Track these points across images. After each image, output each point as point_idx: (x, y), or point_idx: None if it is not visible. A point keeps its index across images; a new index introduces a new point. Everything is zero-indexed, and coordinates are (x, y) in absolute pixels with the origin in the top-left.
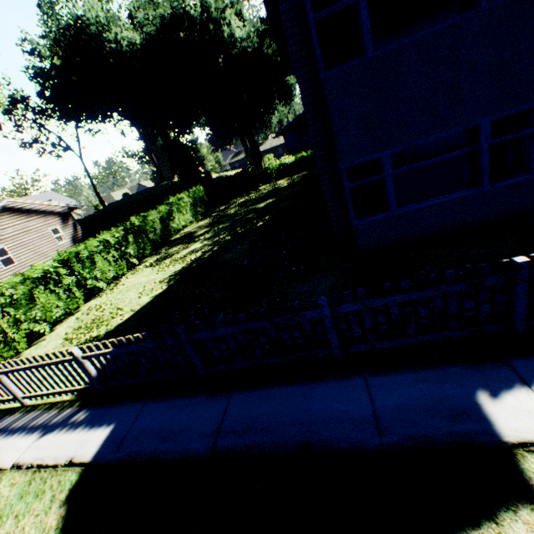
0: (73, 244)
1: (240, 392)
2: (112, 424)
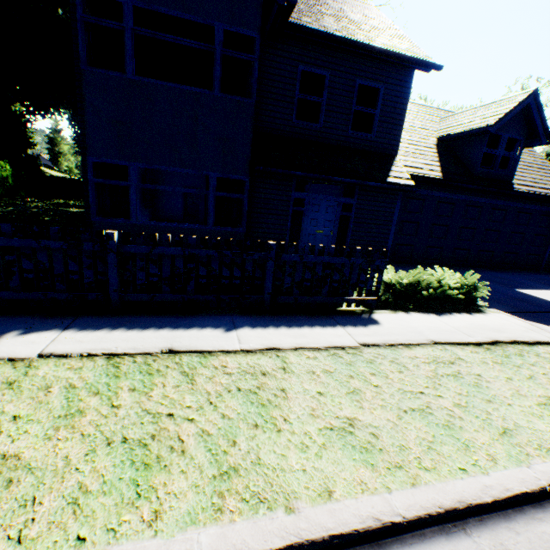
0: None
1: None
2: None
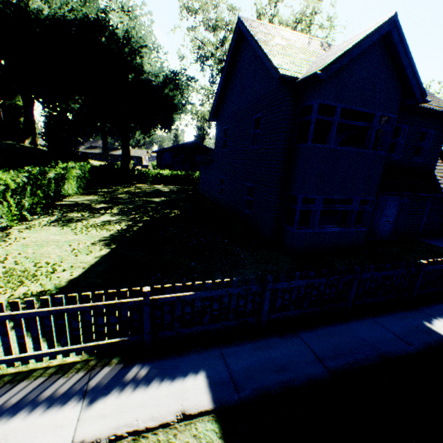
0: None
1: (304, 332)
2: (200, 371)
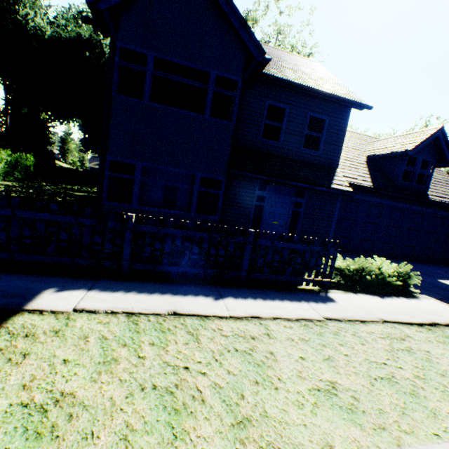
0: None
1: None
2: None
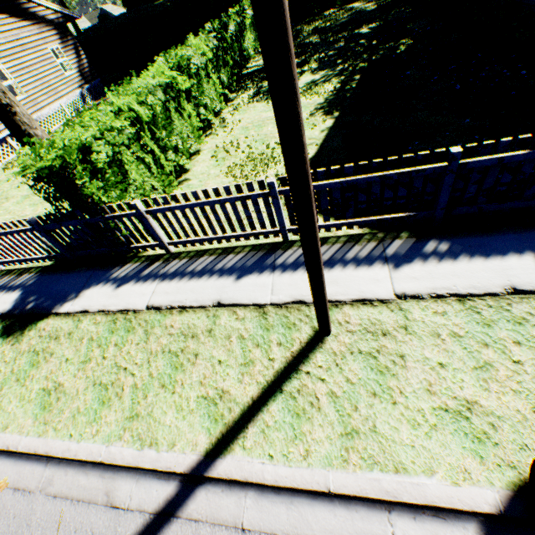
0: (82, 79)
1: None
2: (524, 252)
